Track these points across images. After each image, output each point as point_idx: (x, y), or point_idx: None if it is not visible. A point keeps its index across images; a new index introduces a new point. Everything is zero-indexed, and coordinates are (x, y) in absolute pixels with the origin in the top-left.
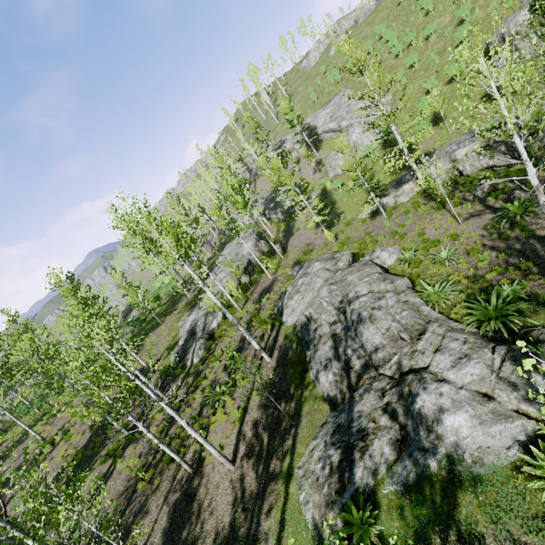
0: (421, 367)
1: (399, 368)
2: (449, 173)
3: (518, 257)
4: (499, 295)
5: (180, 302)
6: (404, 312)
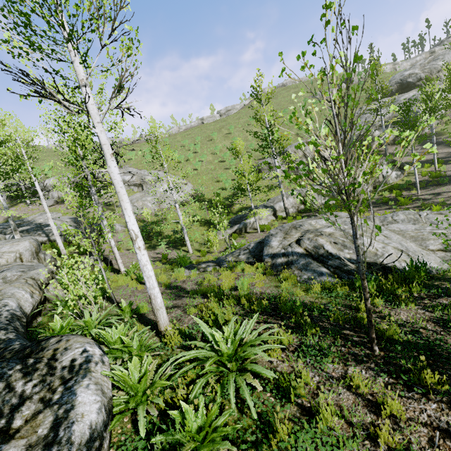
0: None
1: None
2: (296, 207)
3: None
4: None
5: None
6: None
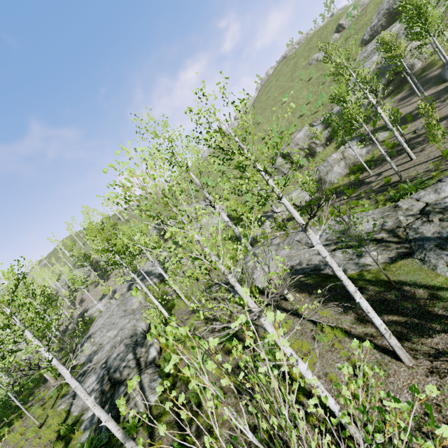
0: (423, 206)
1: (413, 215)
2: None
3: (380, 193)
4: (401, 190)
5: (35, 397)
6: (369, 211)
